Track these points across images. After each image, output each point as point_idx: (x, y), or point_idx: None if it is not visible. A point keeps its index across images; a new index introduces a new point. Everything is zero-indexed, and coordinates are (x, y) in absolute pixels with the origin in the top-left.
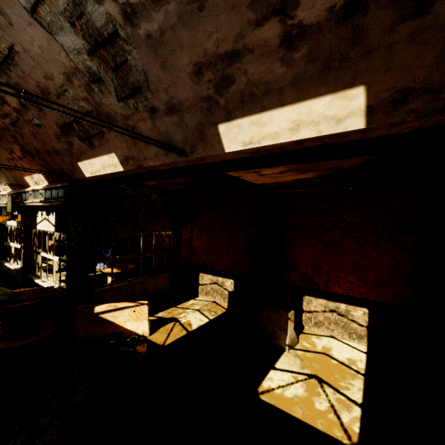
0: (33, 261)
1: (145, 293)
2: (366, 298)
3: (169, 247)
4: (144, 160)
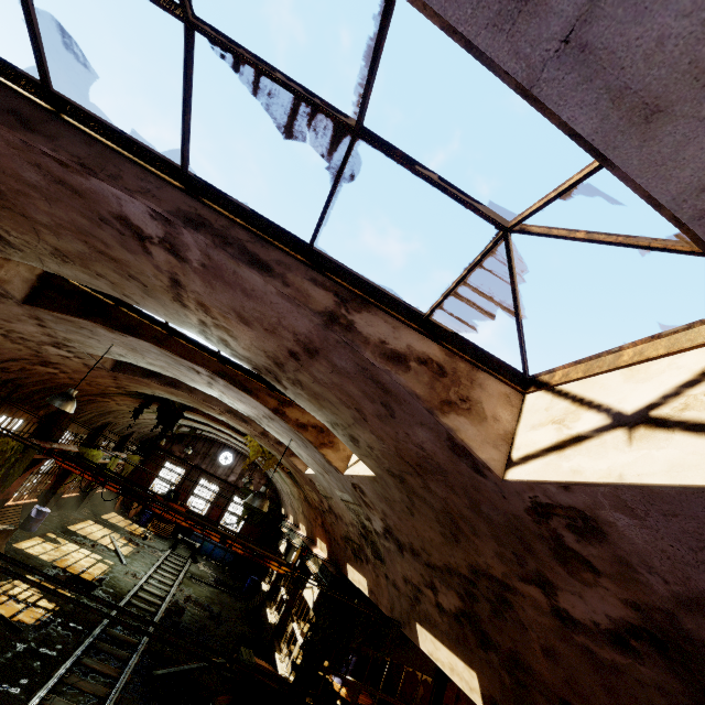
0: (286, 624)
1: None
2: None
3: (422, 703)
4: (380, 603)
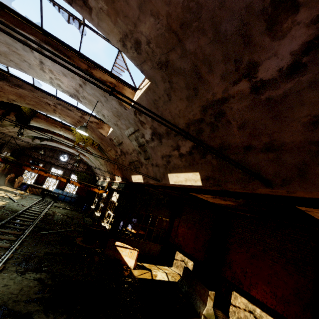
0: (105, 214)
1: (143, 250)
2: (275, 310)
3: (165, 228)
4: (149, 180)
